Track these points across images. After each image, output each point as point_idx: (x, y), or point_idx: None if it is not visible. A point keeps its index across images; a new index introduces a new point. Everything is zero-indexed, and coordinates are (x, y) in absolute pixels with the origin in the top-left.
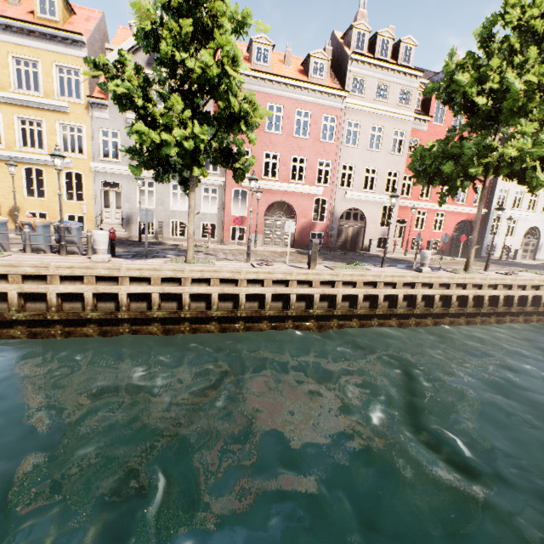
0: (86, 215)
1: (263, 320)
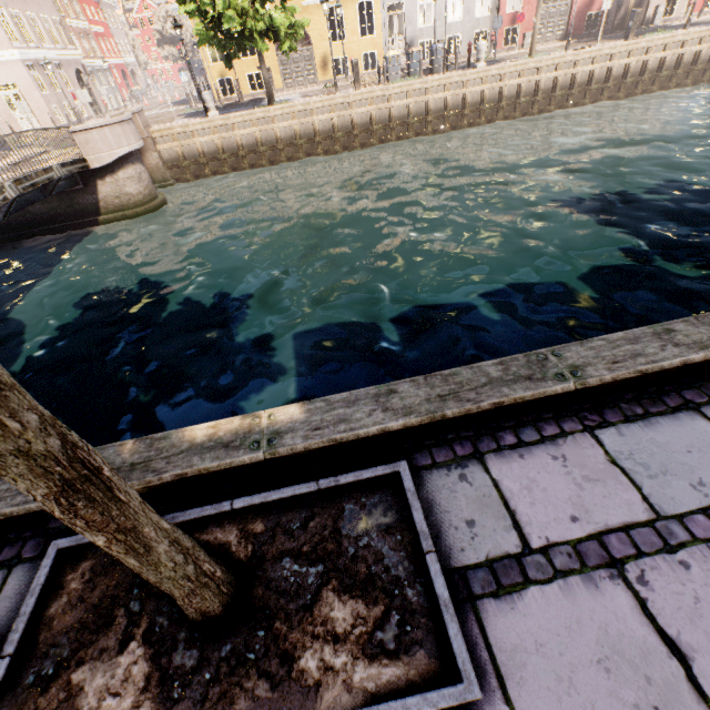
0: (376, 51)
1: (586, 97)
